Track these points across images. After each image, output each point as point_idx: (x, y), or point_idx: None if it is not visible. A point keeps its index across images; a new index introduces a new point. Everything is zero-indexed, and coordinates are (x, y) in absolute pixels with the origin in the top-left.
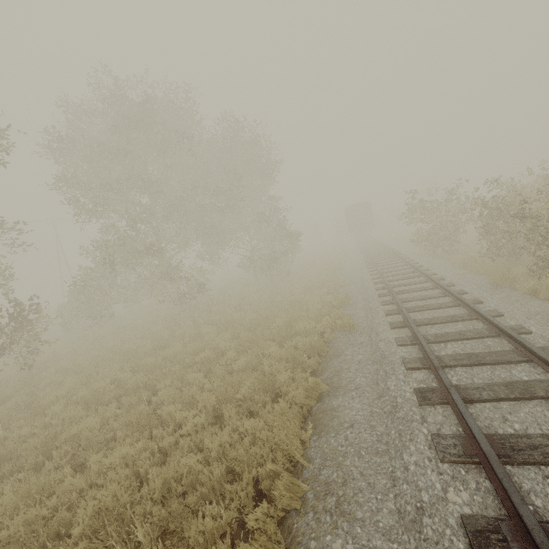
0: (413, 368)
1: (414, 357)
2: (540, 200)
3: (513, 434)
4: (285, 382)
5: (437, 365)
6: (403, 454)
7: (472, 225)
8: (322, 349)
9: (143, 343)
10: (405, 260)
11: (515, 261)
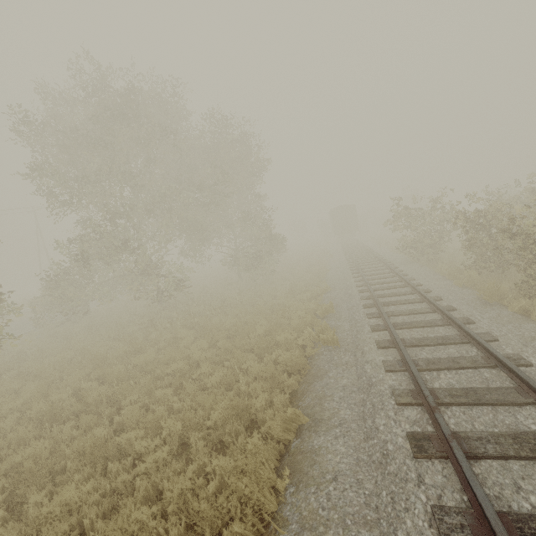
0: (405, 403)
1: (405, 388)
2: (530, 215)
3: (532, 514)
4: (261, 406)
5: (433, 405)
6: (398, 530)
7: (453, 232)
8: (303, 367)
9: (116, 345)
10: (390, 267)
11: (501, 274)
